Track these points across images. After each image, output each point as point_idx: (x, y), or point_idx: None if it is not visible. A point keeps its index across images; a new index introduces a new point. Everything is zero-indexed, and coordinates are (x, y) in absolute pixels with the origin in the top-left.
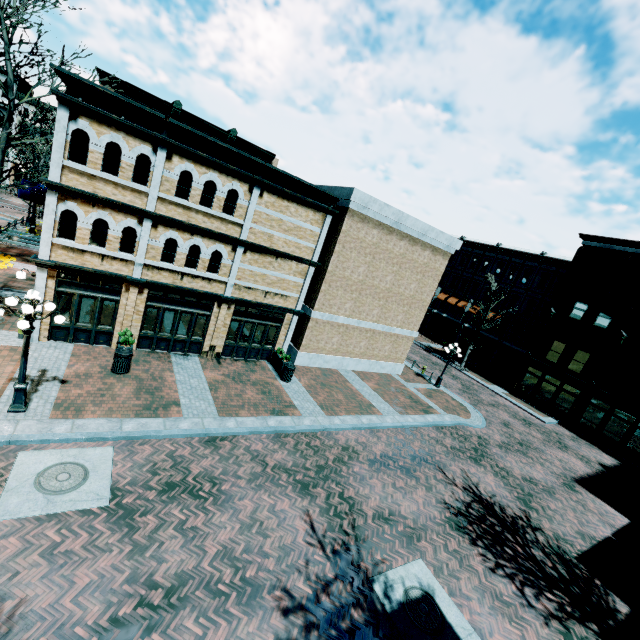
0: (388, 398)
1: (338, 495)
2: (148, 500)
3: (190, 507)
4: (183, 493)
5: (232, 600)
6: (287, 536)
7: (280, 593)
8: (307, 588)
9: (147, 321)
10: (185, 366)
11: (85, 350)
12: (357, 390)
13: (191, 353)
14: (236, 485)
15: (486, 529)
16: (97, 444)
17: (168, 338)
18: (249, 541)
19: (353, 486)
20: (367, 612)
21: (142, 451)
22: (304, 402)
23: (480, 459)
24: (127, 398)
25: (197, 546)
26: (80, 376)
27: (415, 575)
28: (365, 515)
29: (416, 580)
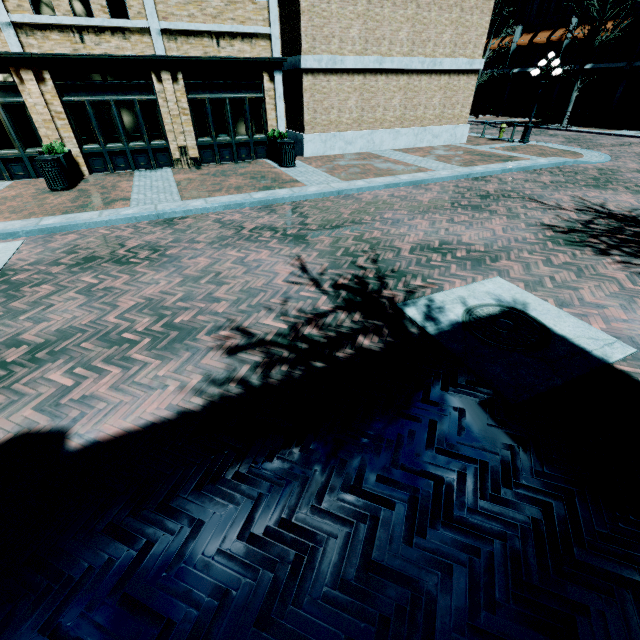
0: (444, 159)
1: (353, 239)
2: (50, 274)
3: (110, 273)
4: (105, 263)
5: (140, 347)
6: (257, 280)
7: (228, 333)
8: (279, 324)
9: (82, 130)
10: (150, 176)
11: (26, 183)
12: (396, 160)
13: (162, 167)
14: (189, 249)
15: (626, 239)
16: (4, 242)
17: (121, 150)
18: (192, 291)
19: (380, 229)
20: (389, 338)
21: (63, 239)
22: (312, 177)
23: (604, 185)
24: (60, 205)
25: (105, 303)
26: (8, 199)
27: (487, 293)
28: (397, 250)
29: (489, 298)
